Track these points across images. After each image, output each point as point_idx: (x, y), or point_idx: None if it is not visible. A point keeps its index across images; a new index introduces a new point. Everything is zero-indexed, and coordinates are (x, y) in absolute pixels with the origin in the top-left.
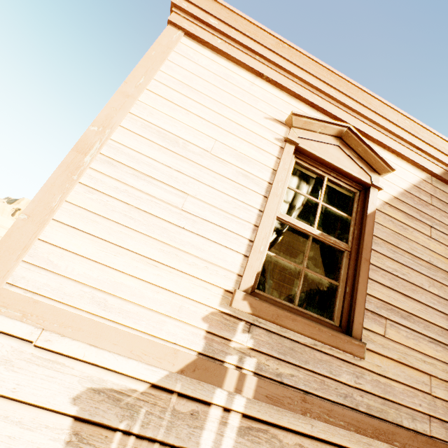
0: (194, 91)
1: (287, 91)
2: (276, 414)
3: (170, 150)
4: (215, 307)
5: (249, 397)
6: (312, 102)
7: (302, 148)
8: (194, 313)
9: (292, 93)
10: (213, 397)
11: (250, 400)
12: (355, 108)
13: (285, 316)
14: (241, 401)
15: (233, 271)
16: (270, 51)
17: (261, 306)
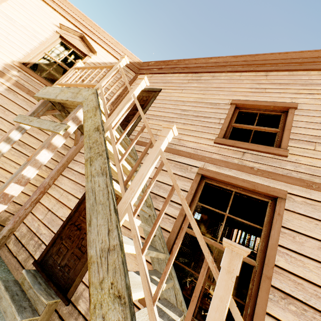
0: (25, 8)
1: (66, 18)
2: (19, 91)
3: (8, 21)
4: (9, 63)
5: (11, 84)
6: (74, 24)
7: (62, 36)
8: (1, 62)
9: (67, 19)
10: (0, 80)
11: (11, 85)
12: (92, 30)
13: (31, 72)
14: (9, 84)
15: (19, 58)
16: (61, 3)
17: (23, 67)
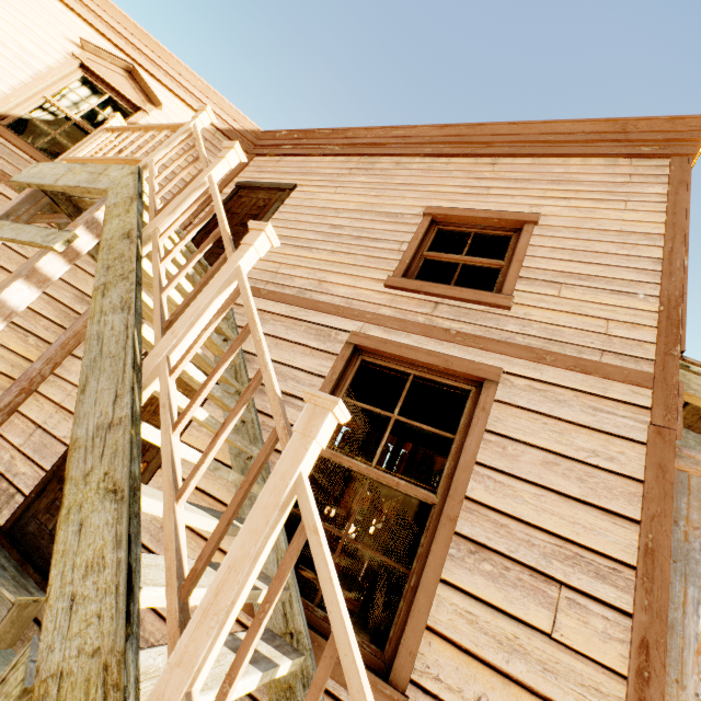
0: None
1: (95, 29)
2: None
3: None
4: None
5: None
6: (114, 42)
7: (86, 65)
8: None
9: (99, 31)
10: None
11: None
12: (153, 58)
13: (10, 134)
14: None
15: None
16: None
17: None
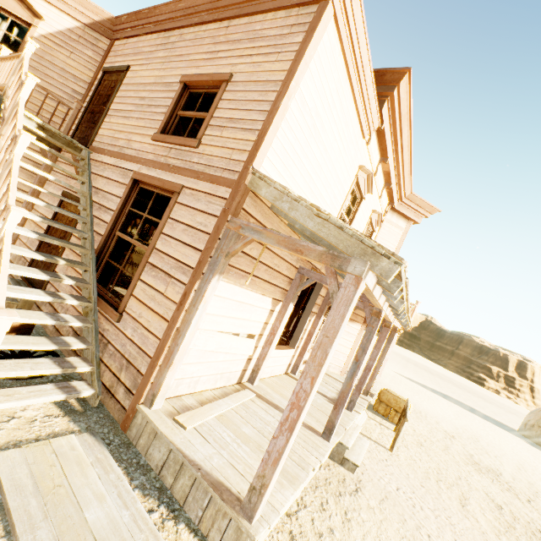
0: None
1: None
2: None
3: None
4: None
5: None
6: None
7: None
8: None
9: None
10: None
11: None
12: None
13: None
14: None
15: None
16: None
17: None
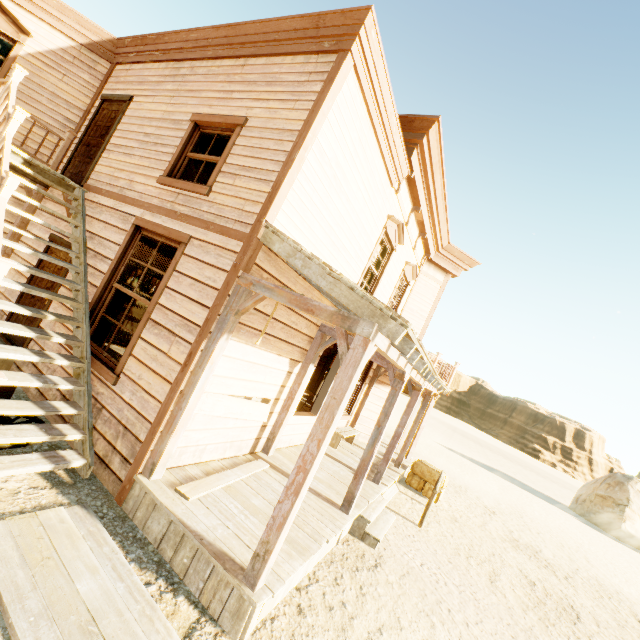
0: None
1: None
2: None
3: None
4: None
5: None
6: None
7: None
8: None
9: None
10: None
11: None
12: None
13: None
14: None
15: None
16: None
17: None
